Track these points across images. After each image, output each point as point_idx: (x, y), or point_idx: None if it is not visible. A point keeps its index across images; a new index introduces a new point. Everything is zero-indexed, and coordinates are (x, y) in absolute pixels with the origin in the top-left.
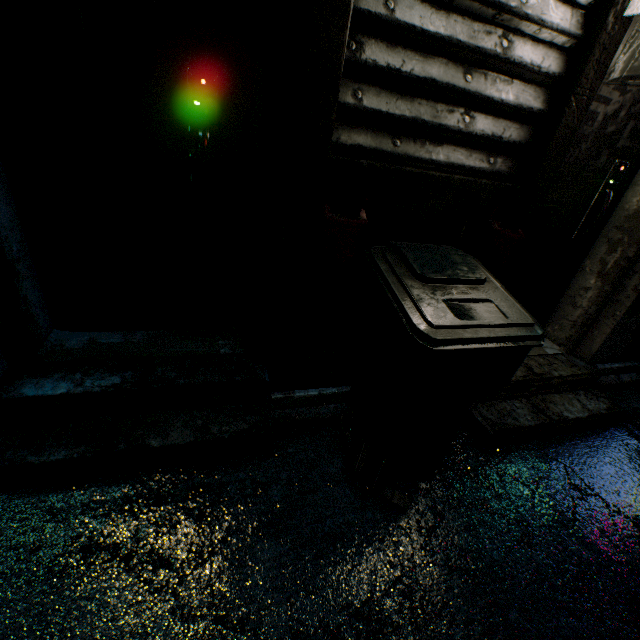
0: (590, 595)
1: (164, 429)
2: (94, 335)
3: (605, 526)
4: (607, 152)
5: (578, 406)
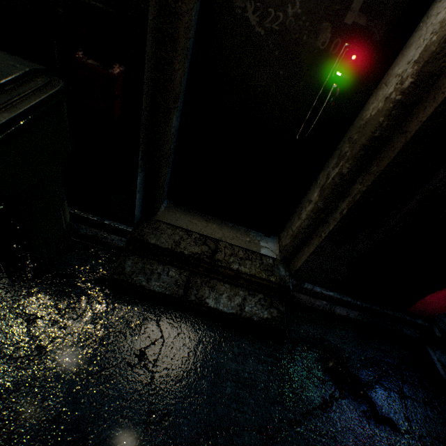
0: (0, 430)
1: None
2: None
3: (116, 396)
4: (331, 28)
5: (235, 302)
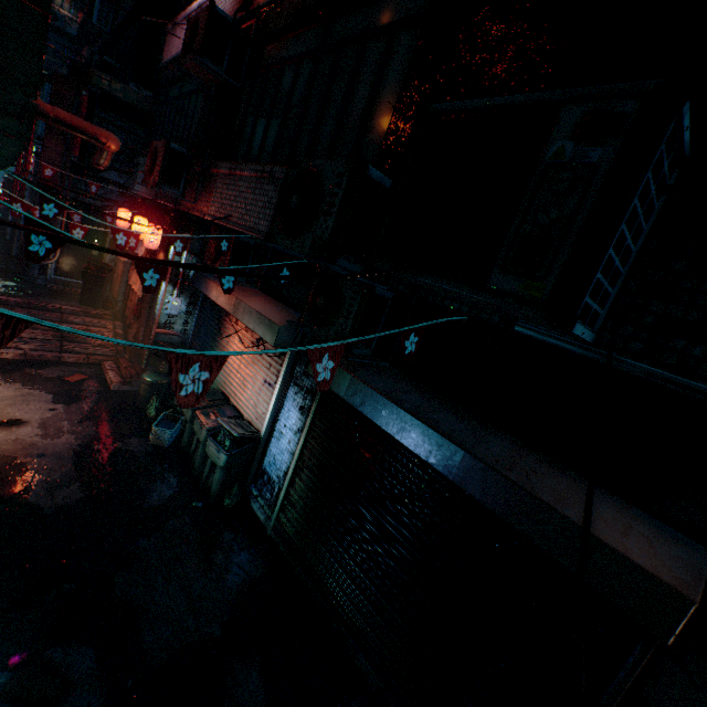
0: None
1: None
2: None
3: None
4: None
5: None
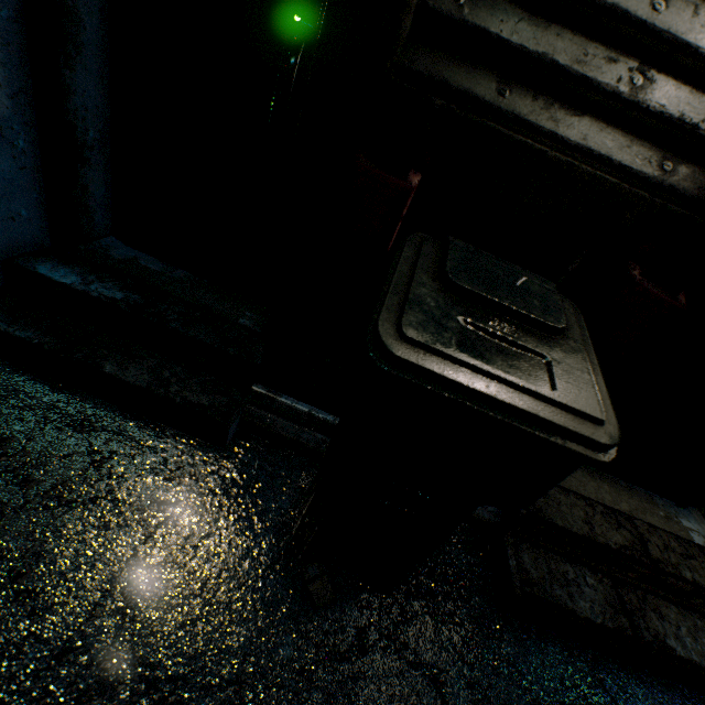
0: None
1: (129, 362)
2: (141, 255)
3: None
4: None
5: None
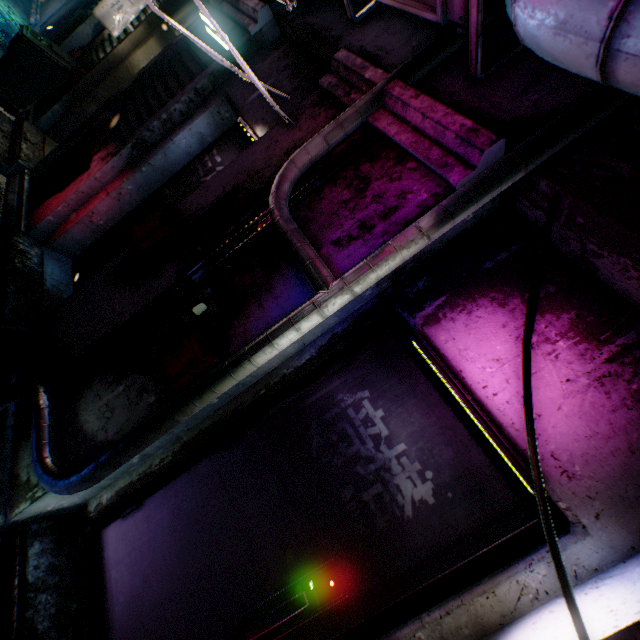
0: None
1: None
2: None
3: None
4: None
5: None
